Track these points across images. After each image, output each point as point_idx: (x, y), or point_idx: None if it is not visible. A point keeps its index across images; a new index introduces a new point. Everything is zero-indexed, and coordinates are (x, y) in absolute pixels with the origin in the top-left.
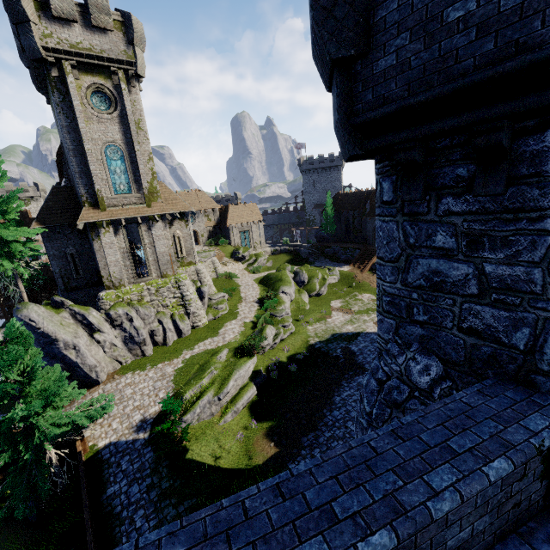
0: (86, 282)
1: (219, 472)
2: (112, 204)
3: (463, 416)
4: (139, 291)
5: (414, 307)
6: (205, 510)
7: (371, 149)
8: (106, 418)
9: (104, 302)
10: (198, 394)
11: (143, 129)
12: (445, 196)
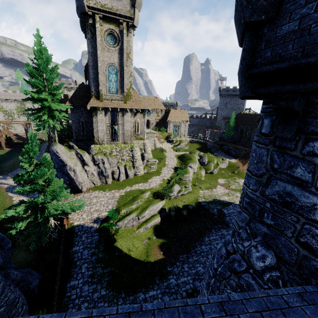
0: (86, 138)
1: (129, 258)
2: (106, 99)
3: (280, 311)
4: (111, 148)
5: (265, 212)
6: (81, 312)
7: (260, 93)
8: (81, 211)
9: (92, 151)
10: (128, 213)
11: (130, 58)
12: (312, 140)
